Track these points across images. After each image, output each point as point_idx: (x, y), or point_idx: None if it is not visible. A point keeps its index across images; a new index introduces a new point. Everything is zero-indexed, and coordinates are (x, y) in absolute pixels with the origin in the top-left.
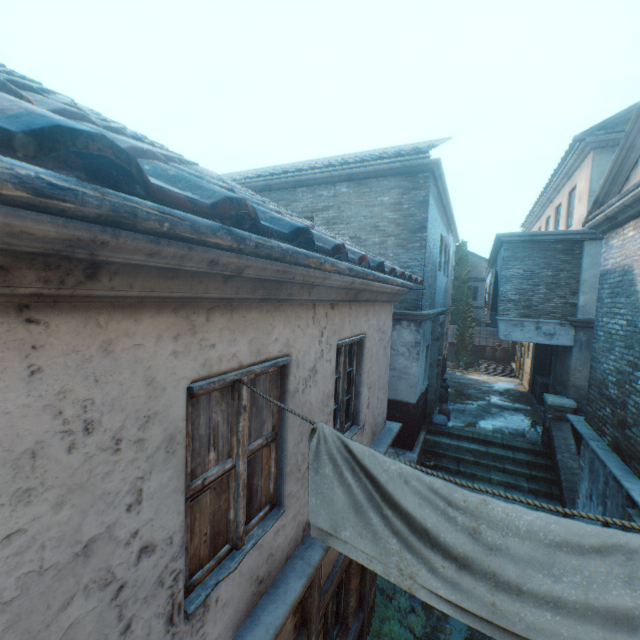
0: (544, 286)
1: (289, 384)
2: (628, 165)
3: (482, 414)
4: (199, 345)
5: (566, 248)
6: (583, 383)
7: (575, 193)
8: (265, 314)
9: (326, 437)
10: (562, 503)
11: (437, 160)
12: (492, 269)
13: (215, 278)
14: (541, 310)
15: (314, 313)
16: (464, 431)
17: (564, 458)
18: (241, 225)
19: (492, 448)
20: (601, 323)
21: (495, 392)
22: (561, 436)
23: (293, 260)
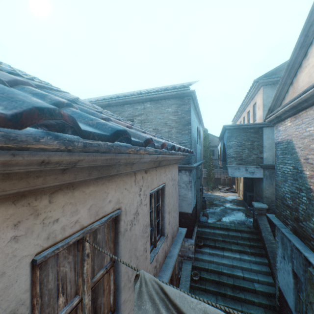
0: (247, 149)
1: (121, 227)
2: (284, 92)
3: (223, 214)
4: (42, 223)
5: (255, 131)
6: (269, 195)
7: (256, 105)
8: (101, 186)
9: (147, 281)
10: (267, 259)
11: (193, 90)
12: (221, 141)
13: (52, 171)
14: (247, 161)
15: (135, 178)
16: (216, 224)
17: (266, 235)
18: (64, 131)
19: (230, 232)
20: (278, 167)
21: (228, 201)
22: (263, 223)
23: (117, 151)
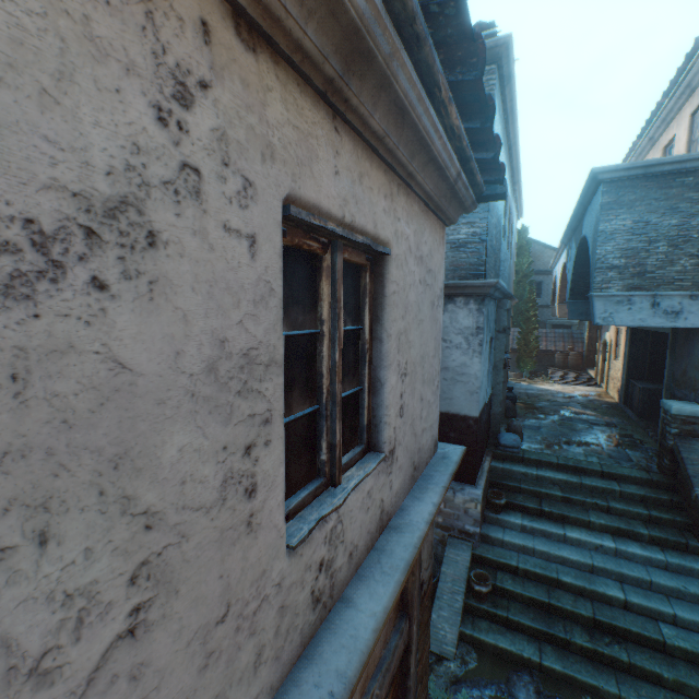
0: (665, 242)
1: None
2: None
3: (565, 432)
4: None
5: None
6: None
7: None
8: None
9: None
10: None
11: (507, 38)
12: (569, 245)
13: None
14: (660, 278)
15: None
16: (545, 455)
17: None
18: None
19: (587, 478)
20: None
21: (575, 404)
22: (697, 459)
23: None
